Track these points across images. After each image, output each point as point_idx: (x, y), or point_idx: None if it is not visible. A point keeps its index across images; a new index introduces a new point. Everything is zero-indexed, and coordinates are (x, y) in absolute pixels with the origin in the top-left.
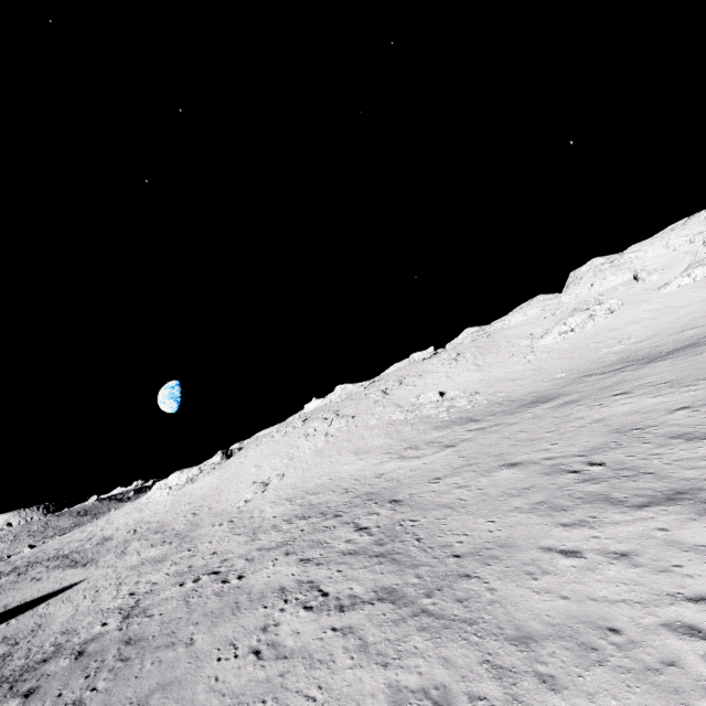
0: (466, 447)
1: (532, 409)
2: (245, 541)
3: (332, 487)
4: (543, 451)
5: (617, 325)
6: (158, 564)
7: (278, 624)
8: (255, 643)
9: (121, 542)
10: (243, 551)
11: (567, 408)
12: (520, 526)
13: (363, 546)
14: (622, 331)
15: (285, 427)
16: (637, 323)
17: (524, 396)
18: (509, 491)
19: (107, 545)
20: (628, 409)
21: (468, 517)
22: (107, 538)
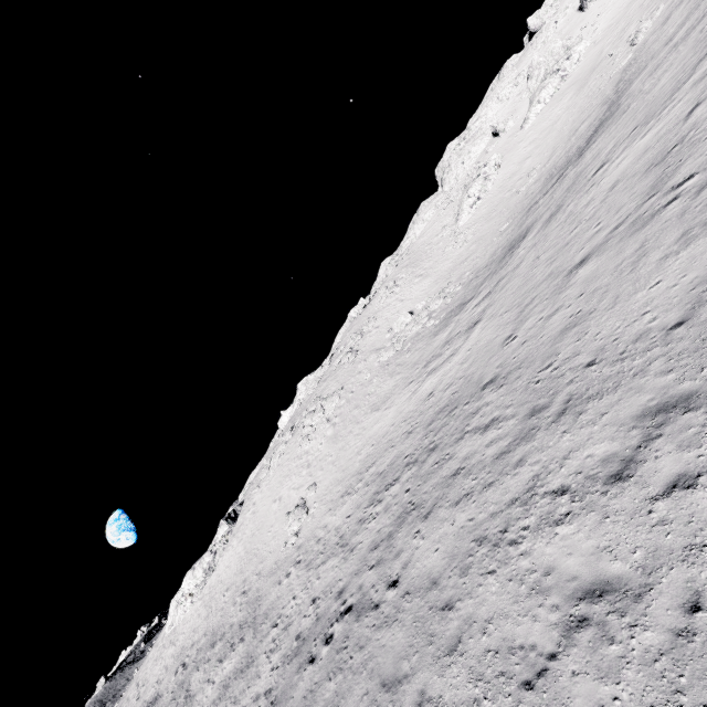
0: (495, 309)
1: (519, 249)
2: (341, 559)
3: (384, 446)
4: (597, 234)
5: (513, 171)
6: (248, 671)
7: (551, 569)
8: (555, 616)
9: (176, 689)
10: (352, 567)
11: (559, 216)
12: (704, 255)
13: (522, 428)
14: (522, 170)
15: (275, 450)
16: (528, 158)
17: (492, 257)
18: (622, 265)
19: (160, 706)
20: (631, 159)
21: (617, 308)
22: (153, 701)
